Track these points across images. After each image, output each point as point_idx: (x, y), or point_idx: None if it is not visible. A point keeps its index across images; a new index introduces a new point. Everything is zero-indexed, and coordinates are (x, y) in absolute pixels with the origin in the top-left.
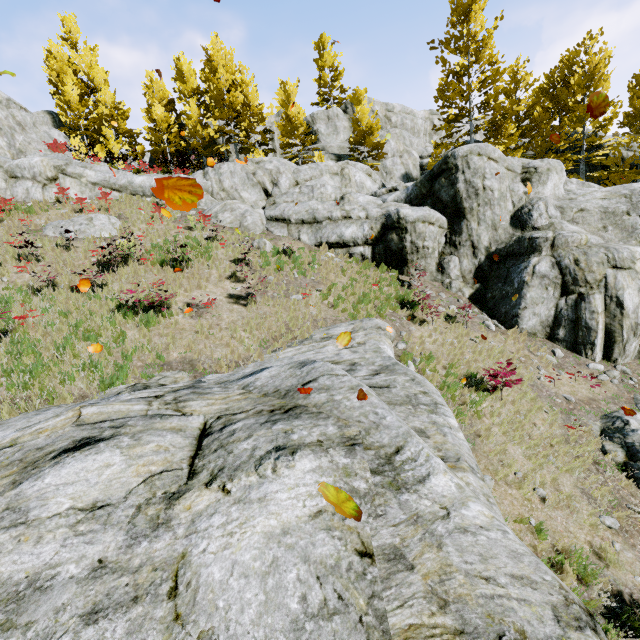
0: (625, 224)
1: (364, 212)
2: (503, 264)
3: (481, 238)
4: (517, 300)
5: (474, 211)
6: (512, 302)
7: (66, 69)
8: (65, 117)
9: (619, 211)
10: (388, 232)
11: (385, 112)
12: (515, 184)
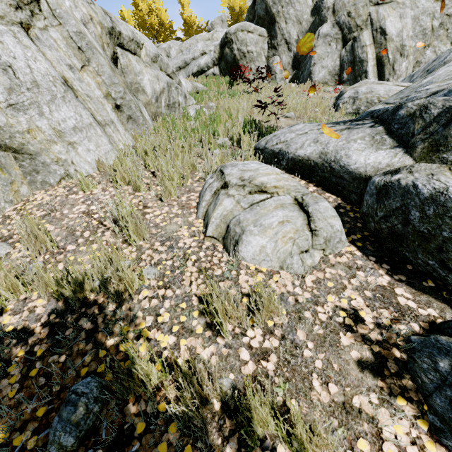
0: None
1: (213, 46)
2: None
3: (291, 34)
4: (310, 62)
5: (280, 13)
6: (308, 66)
7: None
8: None
9: None
10: (224, 49)
11: None
12: None
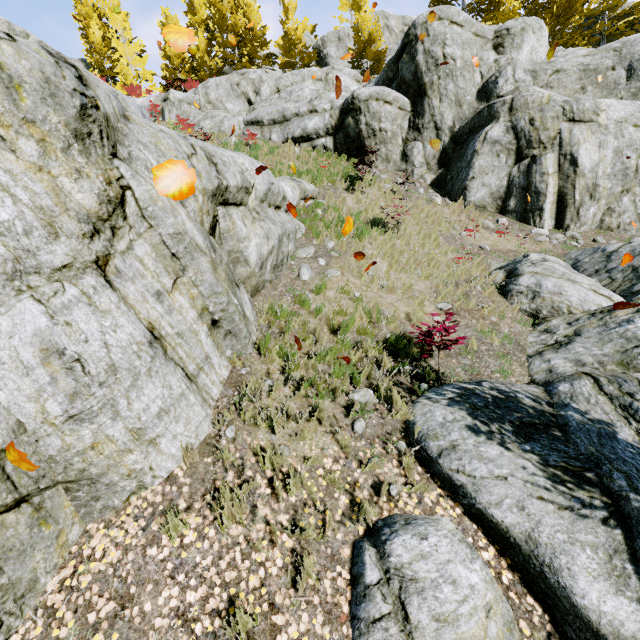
0: (607, 81)
1: (329, 104)
2: (465, 143)
3: (444, 117)
4: (467, 172)
5: (435, 86)
6: (463, 176)
7: (92, 14)
8: (90, 58)
9: (603, 67)
10: (346, 117)
11: (402, 27)
12: (485, 52)
